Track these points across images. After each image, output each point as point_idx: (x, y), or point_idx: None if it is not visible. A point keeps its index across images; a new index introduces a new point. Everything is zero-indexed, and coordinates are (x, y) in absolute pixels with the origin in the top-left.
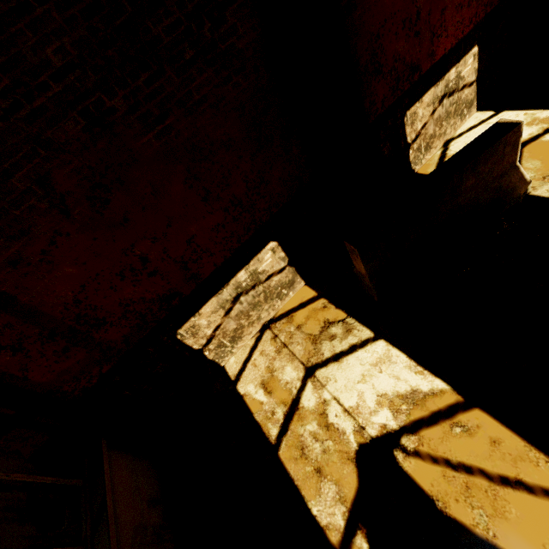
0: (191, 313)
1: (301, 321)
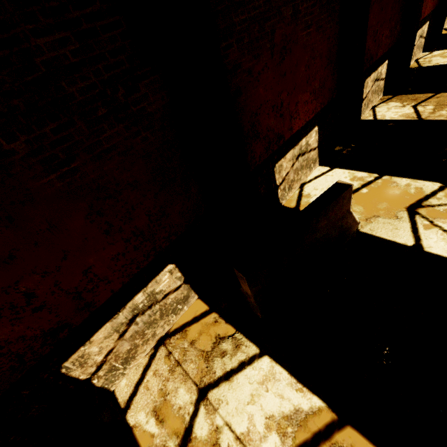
0: (81, 342)
1: (194, 336)
